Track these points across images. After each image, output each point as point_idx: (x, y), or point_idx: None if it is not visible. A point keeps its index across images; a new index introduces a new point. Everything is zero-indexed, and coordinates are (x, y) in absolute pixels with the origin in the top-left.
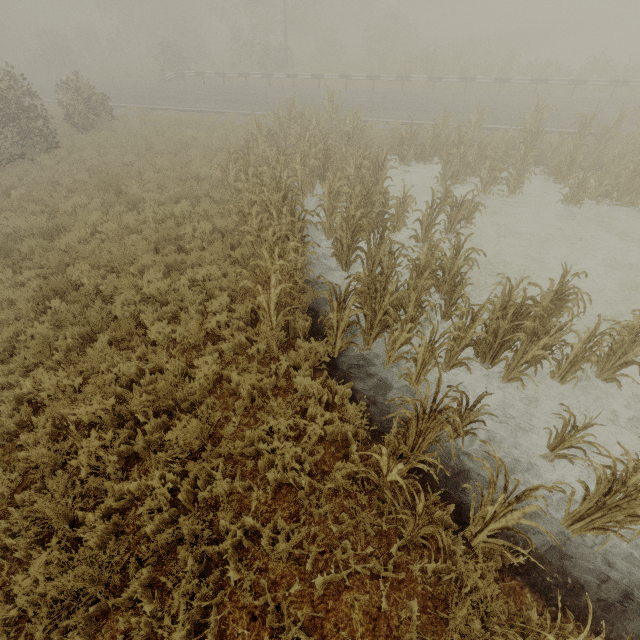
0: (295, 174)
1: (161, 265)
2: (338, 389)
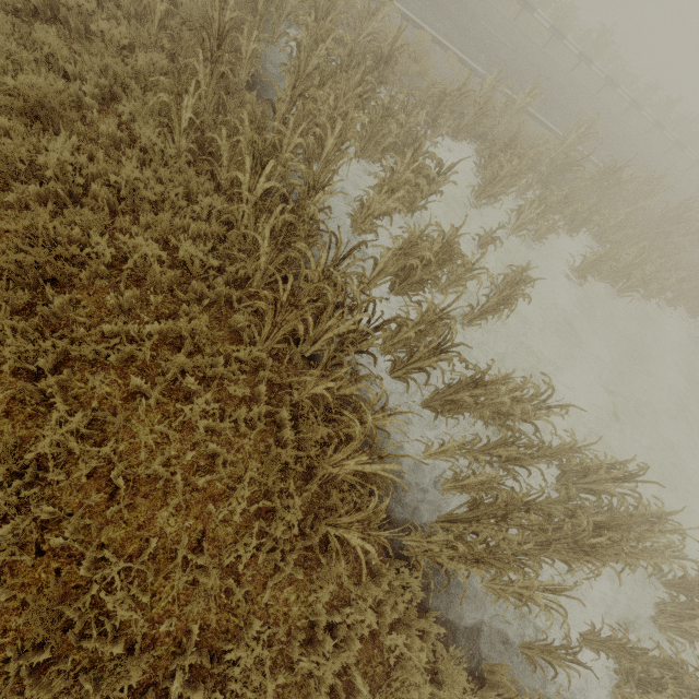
0: (322, 152)
1: (53, 357)
2: (429, 630)
